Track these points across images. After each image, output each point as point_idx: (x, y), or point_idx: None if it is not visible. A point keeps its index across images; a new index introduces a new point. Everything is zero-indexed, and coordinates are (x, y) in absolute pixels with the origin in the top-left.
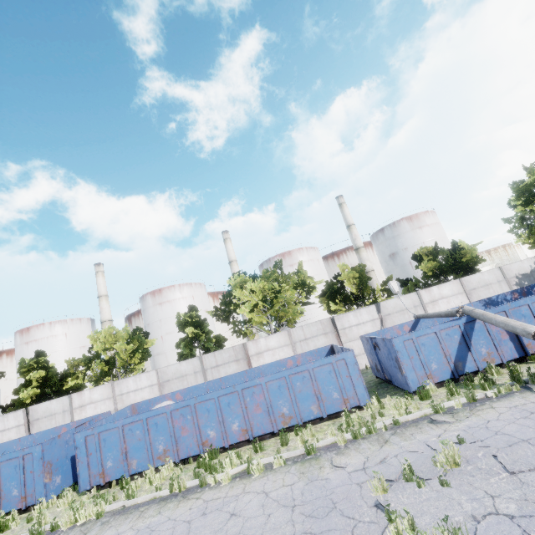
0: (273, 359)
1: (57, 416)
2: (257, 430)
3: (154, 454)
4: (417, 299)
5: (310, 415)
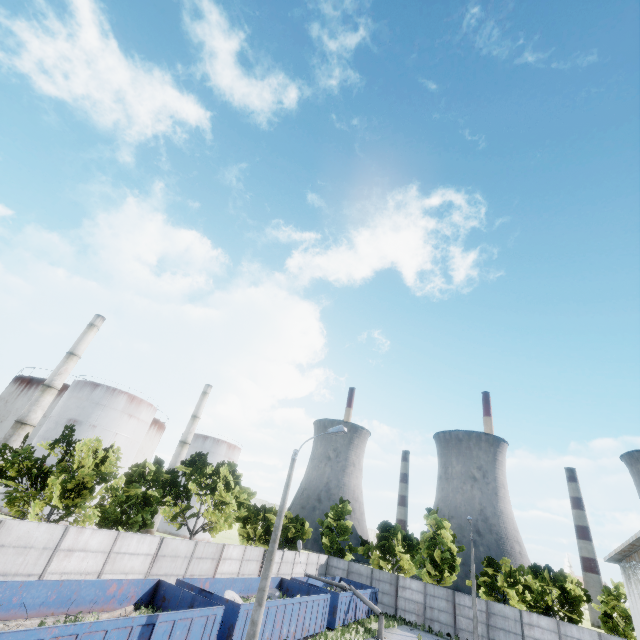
0: (228, 569)
1: (31, 552)
2: (297, 635)
3: (263, 639)
4: (294, 557)
5: (311, 631)
